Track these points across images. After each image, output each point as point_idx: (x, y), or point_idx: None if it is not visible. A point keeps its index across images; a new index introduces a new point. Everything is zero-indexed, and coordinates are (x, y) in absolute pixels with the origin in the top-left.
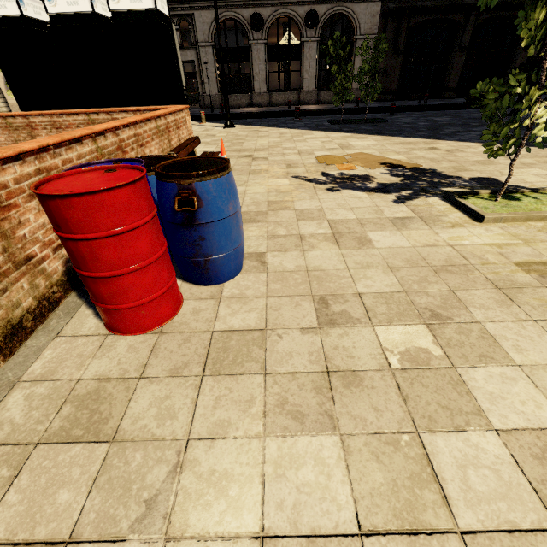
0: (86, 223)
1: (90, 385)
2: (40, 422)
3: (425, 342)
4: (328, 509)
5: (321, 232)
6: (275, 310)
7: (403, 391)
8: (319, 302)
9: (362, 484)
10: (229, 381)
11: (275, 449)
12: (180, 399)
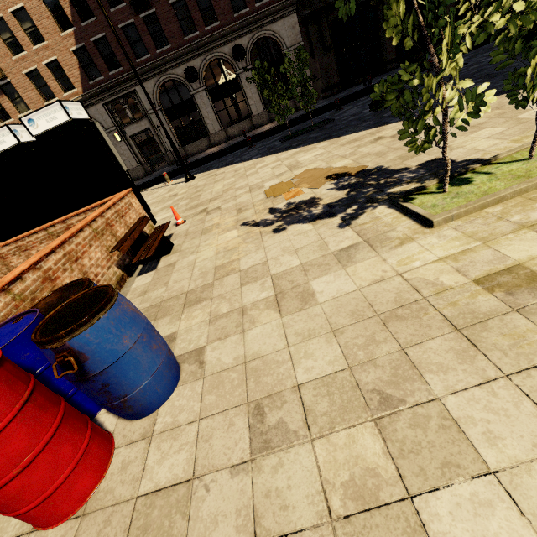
0: None
1: None
2: None
3: (373, 455)
4: None
5: (264, 296)
6: (206, 441)
7: None
8: (254, 414)
9: None
10: None
11: None
12: None
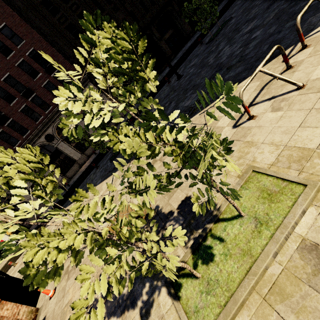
0: None
1: None
2: None
3: None
4: None
5: None
6: None
7: None
8: None
9: None
10: None
11: None
12: None
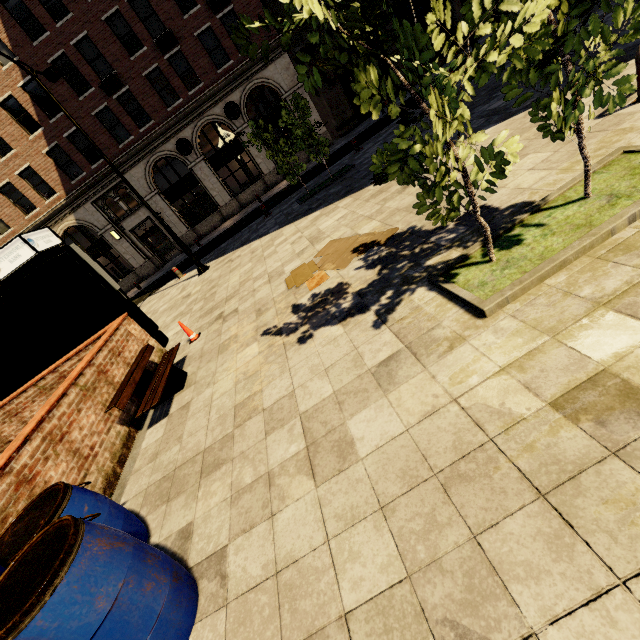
0: None
1: None
2: None
3: None
4: None
5: (293, 450)
6: None
7: None
8: None
9: None
10: None
11: None
12: None
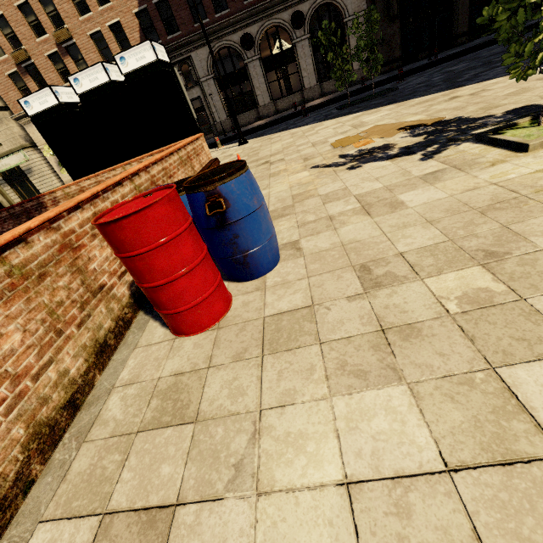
0: (138, 240)
1: (169, 381)
2: (136, 416)
3: (483, 282)
4: (408, 452)
5: (350, 208)
6: (318, 287)
7: (468, 333)
8: (360, 271)
9: (440, 424)
10: (287, 356)
11: (343, 407)
12: (247, 378)
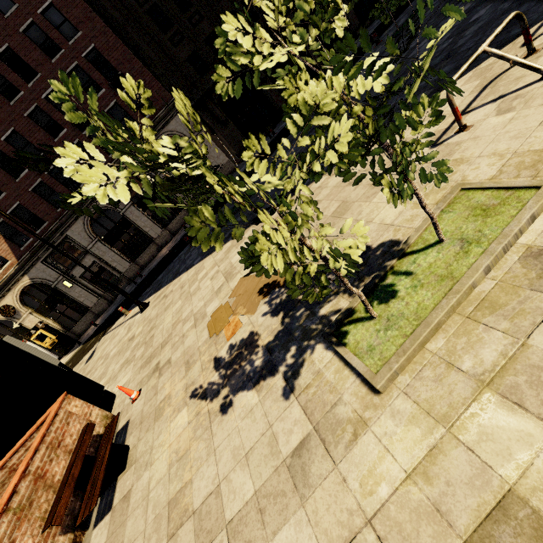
0: None
1: None
2: None
3: None
4: None
5: None
6: None
7: None
8: None
9: None
10: None
11: None
12: None
